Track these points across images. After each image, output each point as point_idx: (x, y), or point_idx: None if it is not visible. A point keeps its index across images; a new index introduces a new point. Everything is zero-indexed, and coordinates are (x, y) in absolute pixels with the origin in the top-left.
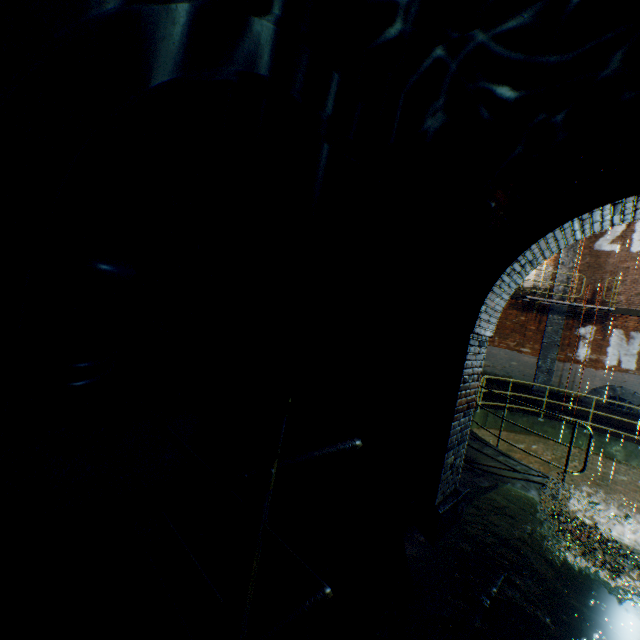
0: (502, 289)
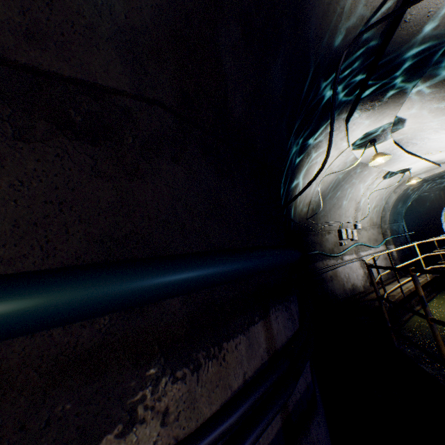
0: (442, 215)
